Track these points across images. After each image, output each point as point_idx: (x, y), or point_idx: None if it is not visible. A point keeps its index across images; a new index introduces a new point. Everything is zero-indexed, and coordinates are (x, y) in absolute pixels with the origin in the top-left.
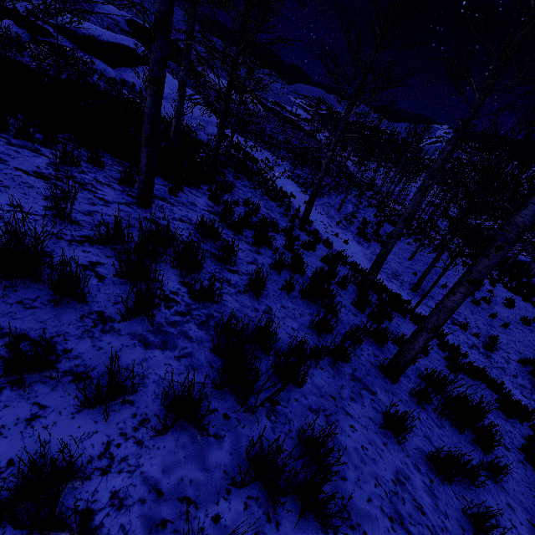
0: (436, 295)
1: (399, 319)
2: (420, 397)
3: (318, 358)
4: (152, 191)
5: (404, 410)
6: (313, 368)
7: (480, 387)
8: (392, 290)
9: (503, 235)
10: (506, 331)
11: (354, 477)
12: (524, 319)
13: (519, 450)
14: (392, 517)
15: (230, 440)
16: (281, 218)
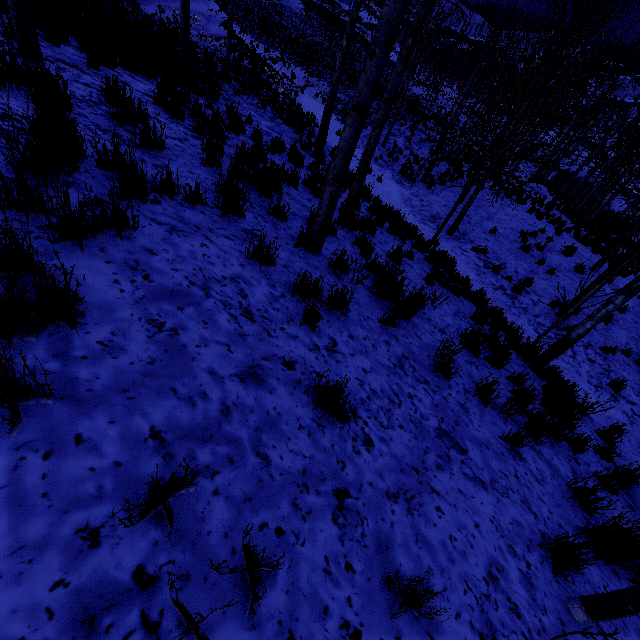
0: (479, 240)
1: (393, 241)
2: (337, 267)
3: (200, 203)
4: (34, 36)
5: (303, 267)
6: (190, 209)
7: (463, 303)
8: (422, 231)
9: (374, 36)
10: (550, 278)
11: (169, 258)
12: (579, 267)
13: (460, 338)
14: (196, 283)
15: (19, 195)
16: (289, 142)
